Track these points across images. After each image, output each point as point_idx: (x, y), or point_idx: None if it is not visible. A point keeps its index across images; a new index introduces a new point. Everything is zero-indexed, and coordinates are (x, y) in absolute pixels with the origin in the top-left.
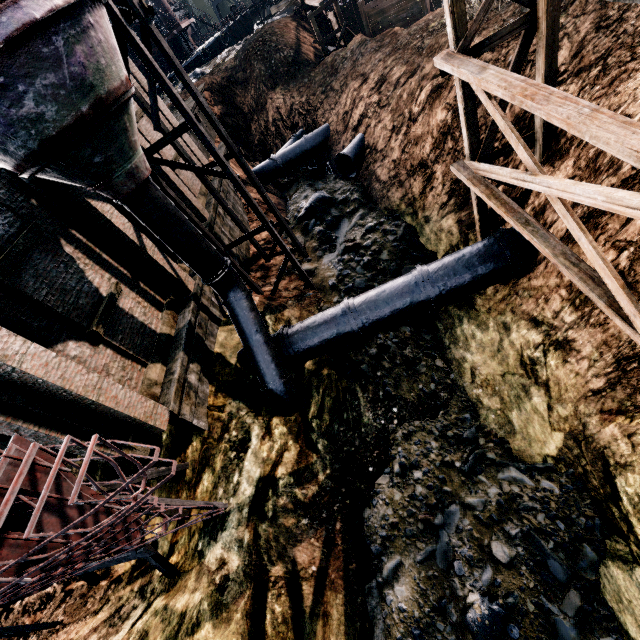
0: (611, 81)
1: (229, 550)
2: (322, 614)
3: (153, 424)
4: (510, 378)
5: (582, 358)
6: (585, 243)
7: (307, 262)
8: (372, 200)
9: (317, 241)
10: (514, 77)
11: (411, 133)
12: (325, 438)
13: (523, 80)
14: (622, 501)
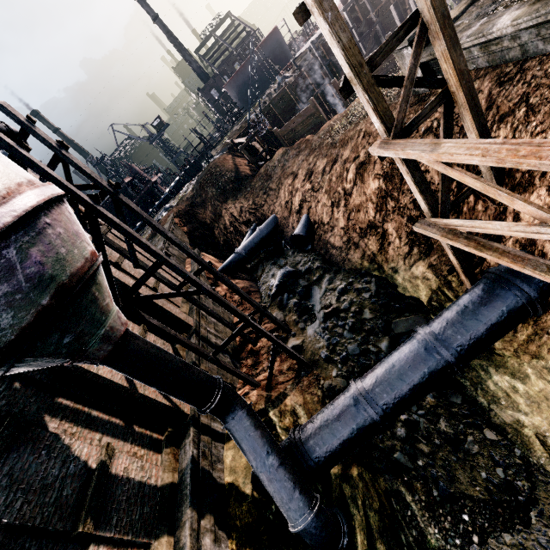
0: (548, 116)
1: None
2: None
3: None
4: None
5: None
6: None
7: (292, 337)
8: (333, 264)
9: (295, 313)
10: (486, 142)
11: (350, 204)
12: None
13: (502, 142)
14: None
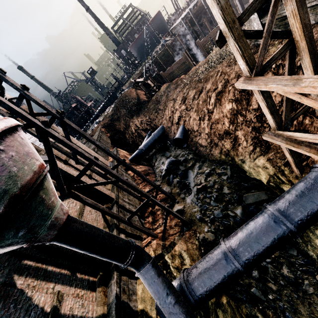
0: None
1: None
2: None
3: None
4: None
5: None
6: None
7: (177, 203)
8: (201, 156)
9: (178, 188)
10: None
11: (212, 118)
12: None
13: None
14: None
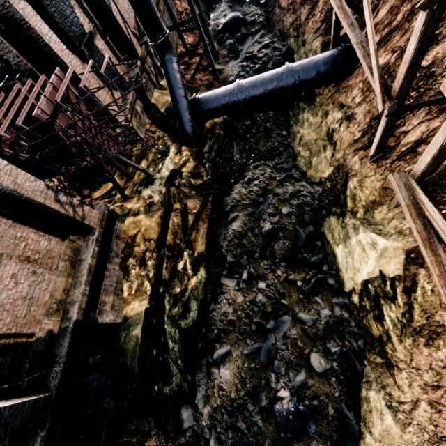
0: None
1: (154, 192)
2: (196, 229)
3: (117, 119)
4: (319, 142)
5: (356, 124)
6: (369, 25)
7: (217, 64)
8: (272, 24)
9: (227, 50)
10: None
11: None
12: (211, 163)
13: None
14: (347, 192)
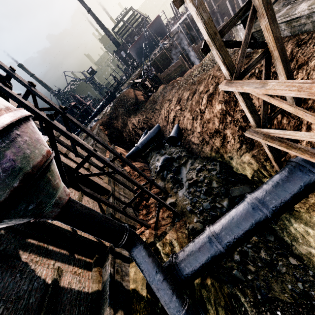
0: None
1: None
2: None
3: None
4: None
5: None
6: None
7: (169, 197)
8: (193, 153)
9: (171, 183)
10: (300, 82)
11: (204, 118)
12: None
13: (312, 82)
14: None
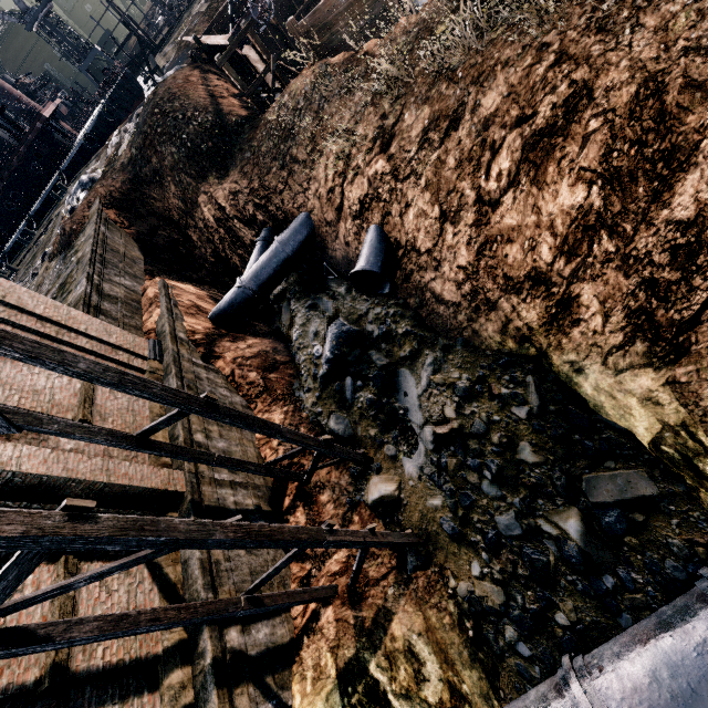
0: None
1: None
2: None
3: None
4: None
5: None
6: None
7: (376, 474)
8: (438, 330)
9: (374, 423)
10: None
11: (491, 225)
12: None
13: None
14: None
